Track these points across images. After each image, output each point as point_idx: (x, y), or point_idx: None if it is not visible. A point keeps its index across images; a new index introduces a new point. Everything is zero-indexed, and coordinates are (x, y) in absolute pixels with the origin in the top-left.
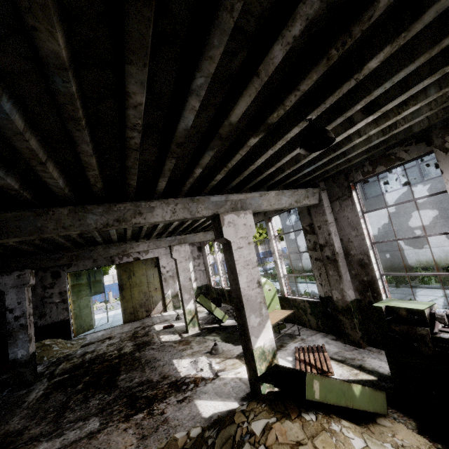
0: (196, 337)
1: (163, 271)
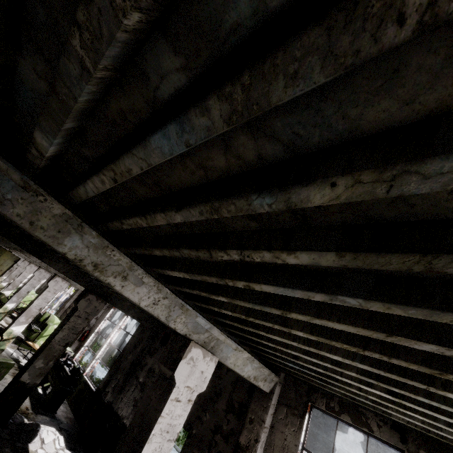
0: None
1: (15, 266)
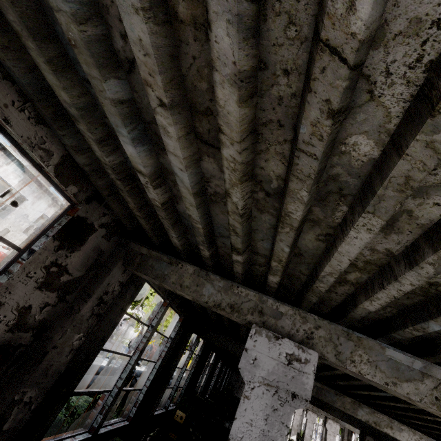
0: None
1: None
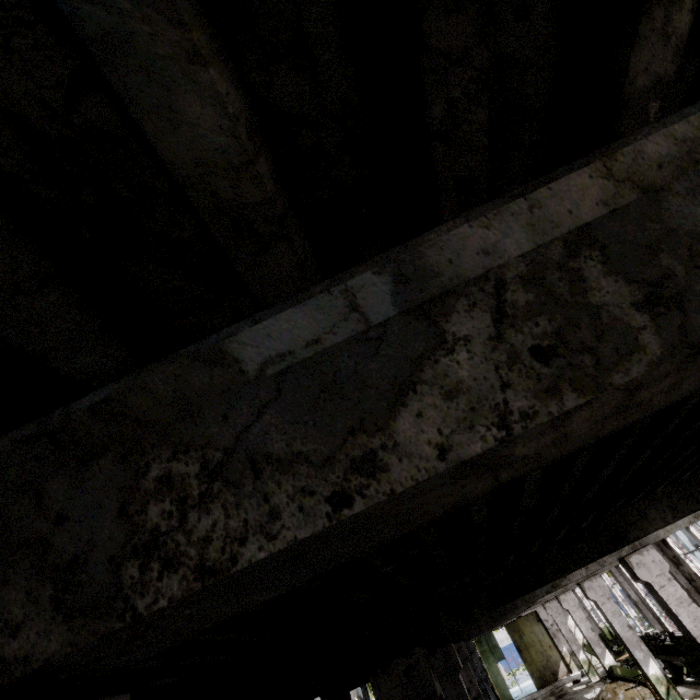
0: (597, 682)
1: (547, 625)
